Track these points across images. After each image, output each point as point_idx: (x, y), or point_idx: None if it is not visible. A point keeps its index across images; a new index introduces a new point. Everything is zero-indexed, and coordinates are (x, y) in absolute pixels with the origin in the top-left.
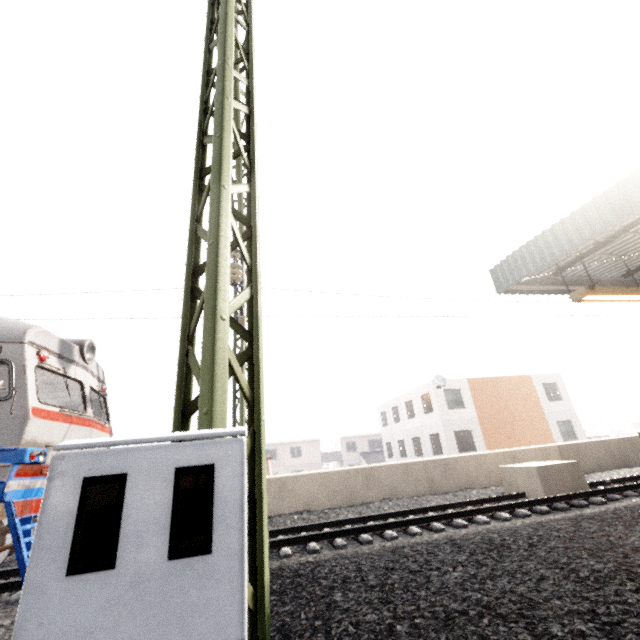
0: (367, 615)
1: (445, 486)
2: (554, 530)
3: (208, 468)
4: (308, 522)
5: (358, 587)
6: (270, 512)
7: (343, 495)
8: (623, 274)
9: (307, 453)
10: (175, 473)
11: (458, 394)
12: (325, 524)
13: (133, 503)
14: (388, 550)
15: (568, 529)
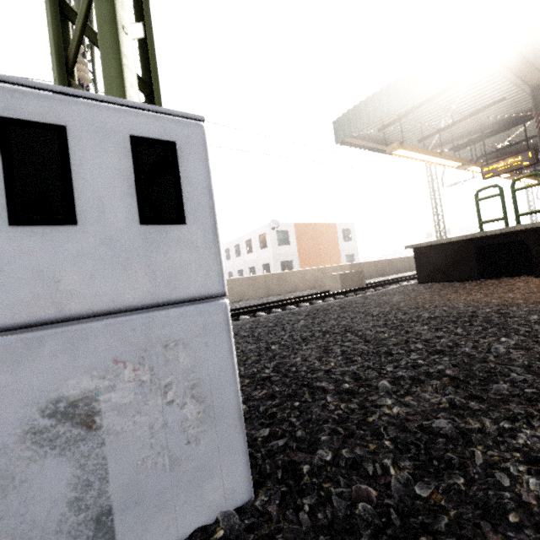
0: (248, 347)
1: (278, 291)
2: (353, 301)
3: (169, 145)
4: None
5: (234, 338)
6: None
7: None
8: (418, 140)
9: None
10: (131, 141)
11: (286, 235)
12: None
13: (83, 162)
14: (249, 321)
15: (360, 300)
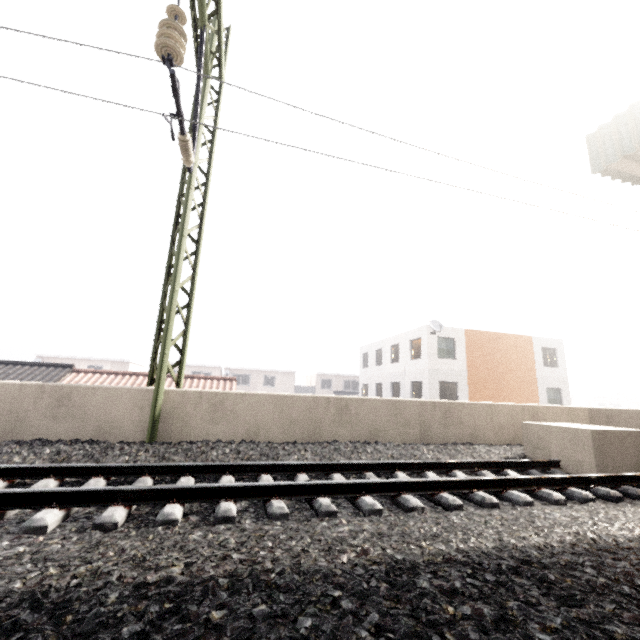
0: None
1: (442, 436)
2: None
3: None
4: (243, 459)
5: None
6: (195, 436)
7: (304, 429)
8: None
9: (281, 384)
10: None
11: (452, 344)
12: (266, 467)
13: None
14: (378, 575)
15: None
